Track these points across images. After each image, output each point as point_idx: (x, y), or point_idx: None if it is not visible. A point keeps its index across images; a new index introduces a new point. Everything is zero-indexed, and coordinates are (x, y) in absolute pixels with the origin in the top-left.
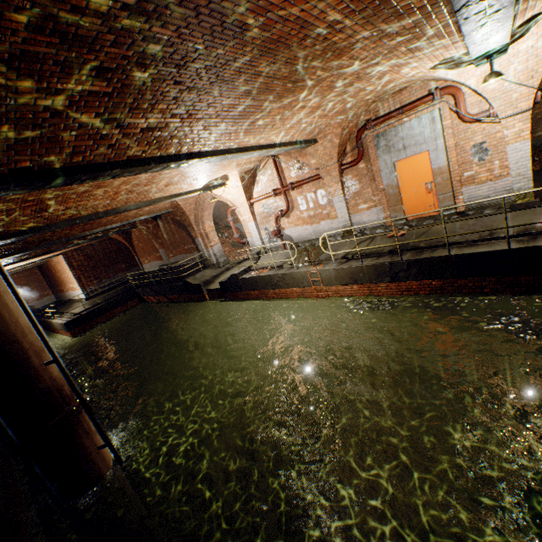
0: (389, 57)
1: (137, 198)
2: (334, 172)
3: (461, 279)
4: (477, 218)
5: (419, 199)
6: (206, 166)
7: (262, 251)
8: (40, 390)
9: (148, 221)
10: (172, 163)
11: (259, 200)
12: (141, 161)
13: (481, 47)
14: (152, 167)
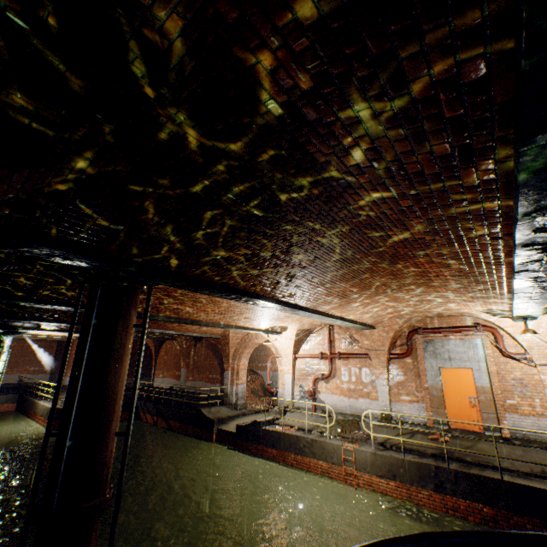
0: (456, 296)
1: (220, 319)
2: (382, 356)
3: (517, 515)
4: (524, 450)
5: (462, 409)
6: (283, 315)
7: (290, 407)
8: (99, 459)
9: (189, 338)
10: (290, 308)
11: (304, 356)
12: (277, 300)
13: (521, 311)
14: (279, 306)
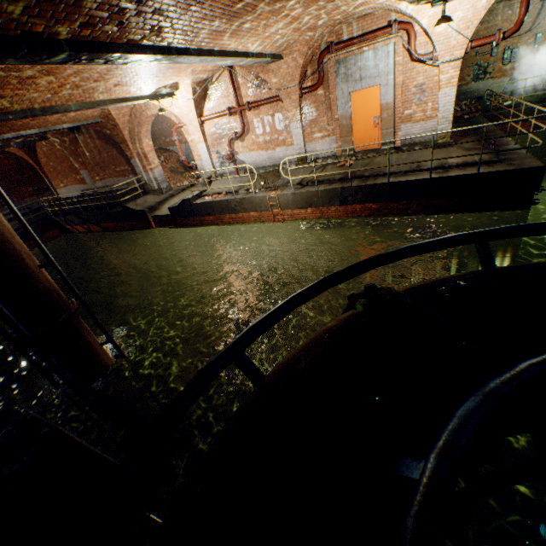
0: None
1: (81, 97)
2: (294, 95)
3: (393, 203)
4: (409, 154)
5: (367, 132)
6: (164, 67)
7: (214, 177)
8: (41, 291)
9: (64, 133)
10: (164, 56)
11: (211, 118)
12: (138, 48)
13: None
14: (146, 57)
